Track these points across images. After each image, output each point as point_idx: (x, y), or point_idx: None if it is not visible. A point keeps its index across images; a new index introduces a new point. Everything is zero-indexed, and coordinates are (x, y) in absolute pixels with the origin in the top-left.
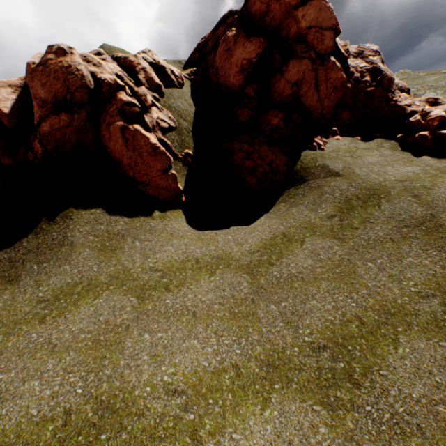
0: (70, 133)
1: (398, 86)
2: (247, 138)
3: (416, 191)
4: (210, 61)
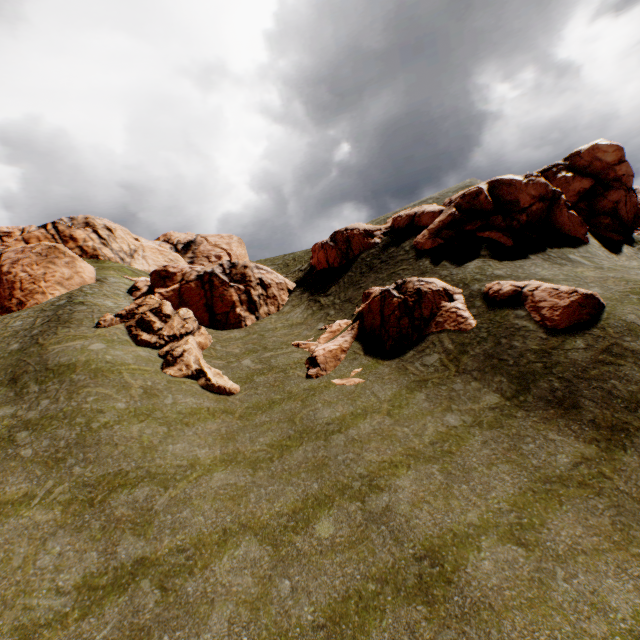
0: (539, 212)
1: None
2: (593, 229)
3: None
4: None
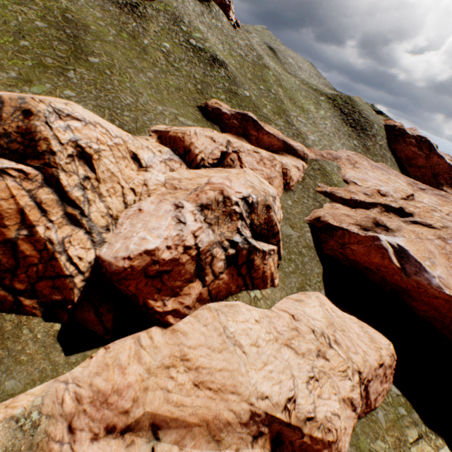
0: None
1: (232, 11)
2: None
3: (222, 25)
4: None
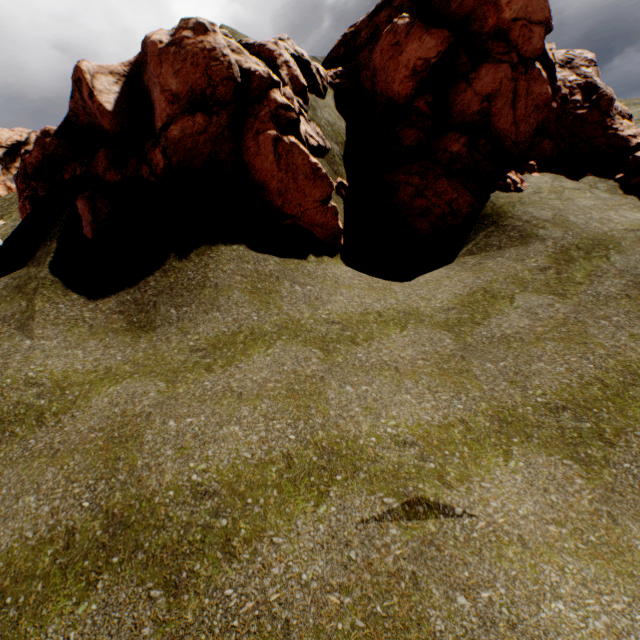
0: (204, 142)
1: (617, 110)
2: (418, 168)
3: None
4: (362, 60)
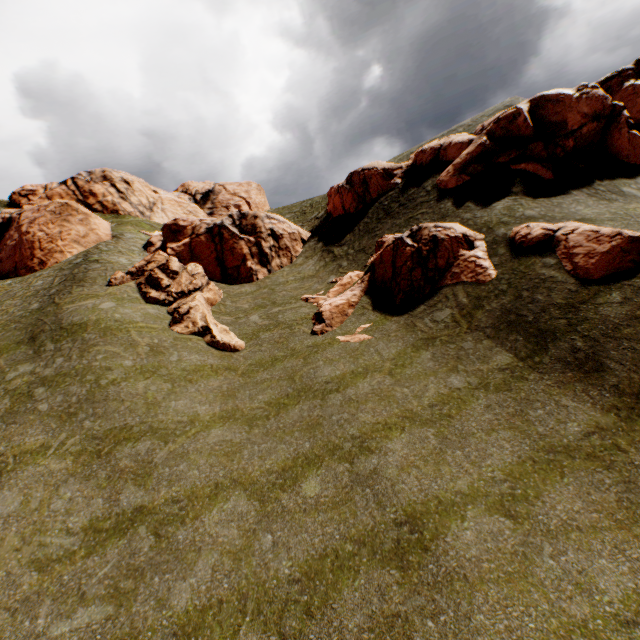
0: (591, 135)
1: None
2: None
3: None
4: None
